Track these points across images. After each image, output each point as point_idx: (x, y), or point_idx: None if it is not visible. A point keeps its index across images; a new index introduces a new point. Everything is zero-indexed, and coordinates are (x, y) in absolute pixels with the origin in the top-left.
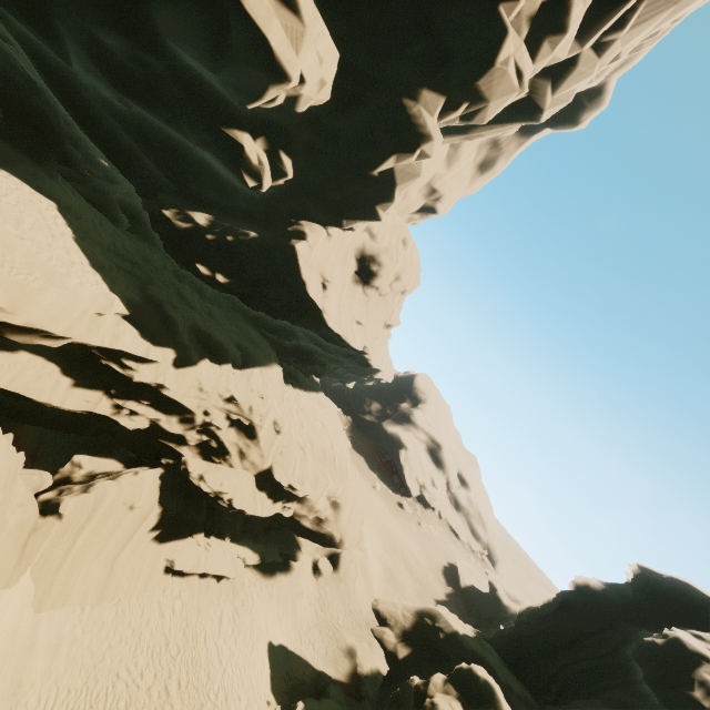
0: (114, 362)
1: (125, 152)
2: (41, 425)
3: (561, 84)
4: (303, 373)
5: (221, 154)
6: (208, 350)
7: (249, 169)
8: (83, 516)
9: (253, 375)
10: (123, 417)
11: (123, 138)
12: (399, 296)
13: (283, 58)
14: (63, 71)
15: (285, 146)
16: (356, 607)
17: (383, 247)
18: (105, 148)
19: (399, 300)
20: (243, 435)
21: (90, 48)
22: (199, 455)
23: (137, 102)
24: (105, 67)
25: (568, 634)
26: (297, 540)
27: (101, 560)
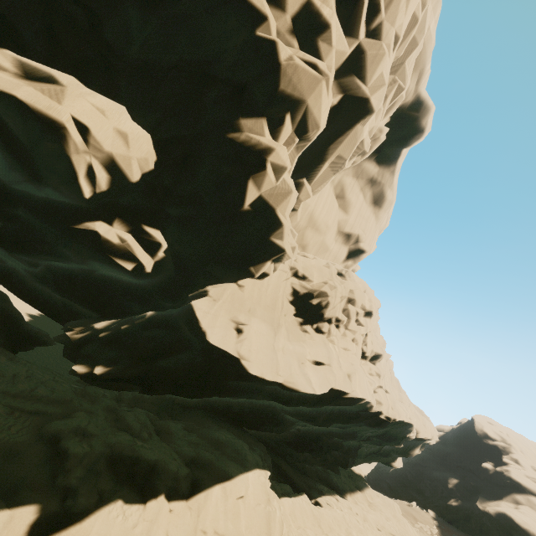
0: None
1: (62, 308)
2: None
3: (365, 73)
4: (329, 469)
5: (91, 253)
6: (129, 483)
7: (116, 252)
8: None
9: (208, 501)
10: None
11: (57, 297)
12: (362, 321)
13: (40, 106)
14: (11, 273)
15: (148, 222)
16: None
17: (315, 283)
18: (47, 312)
19: (364, 324)
20: None
21: None
22: None
23: (25, 252)
24: None
25: None
26: None
27: None
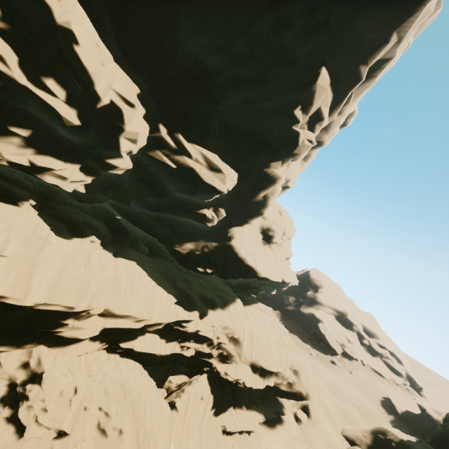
0: (178, 326)
1: (151, 227)
2: (150, 365)
3: (330, 130)
4: (246, 295)
5: (196, 219)
6: (207, 304)
7: (208, 220)
8: (185, 407)
9: (230, 309)
10: (184, 351)
11: (150, 222)
12: (288, 241)
13: (221, 189)
14: (126, 207)
15: (220, 205)
16: (331, 441)
17: (271, 221)
18: (143, 228)
19: (288, 243)
20: (237, 344)
21: (142, 202)
22: (219, 361)
23: (160, 212)
24: (148, 206)
25: None
26: (280, 401)
27: (195, 431)
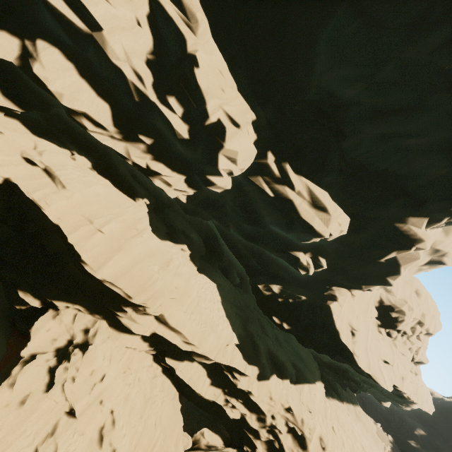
0: (229, 373)
1: (244, 256)
2: (191, 401)
3: None
4: (340, 384)
5: (287, 261)
6: (275, 366)
7: (301, 266)
8: None
9: (303, 390)
10: (228, 408)
11: (244, 251)
12: (421, 337)
13: (320, 231)
14: (227, 231)
15: (321, 254)
16: None
17: (397, 299)
18: (236, 255)
19: (422, 340)
20: (296, 443)
21: (239, 228)
22: (266, 450)
23: (252, 243)
24: (243, 233)
25: None
26: None
27: None
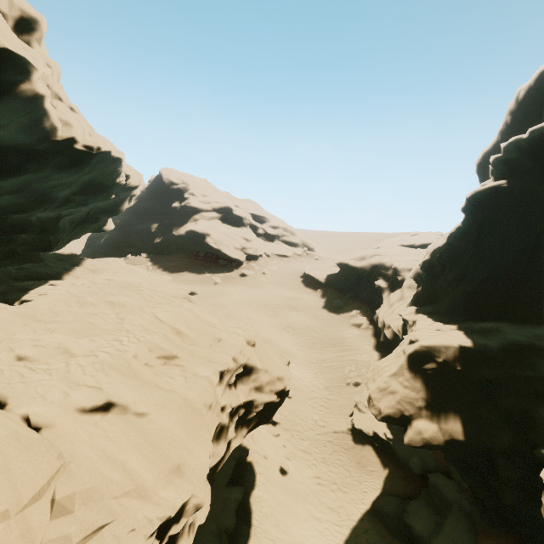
0: None
1: None
2: None
3: None
4: (25, 262)
5: None
6: None
7: None
8: None
9: None
10: None
11: None
12: None
13: None
14: None
15: None
16: (309, 388)
17: None
18: None
19: None
20: None
21: None
22: None
23: None
24: None
25: (523, 246)
26: None
27: None
